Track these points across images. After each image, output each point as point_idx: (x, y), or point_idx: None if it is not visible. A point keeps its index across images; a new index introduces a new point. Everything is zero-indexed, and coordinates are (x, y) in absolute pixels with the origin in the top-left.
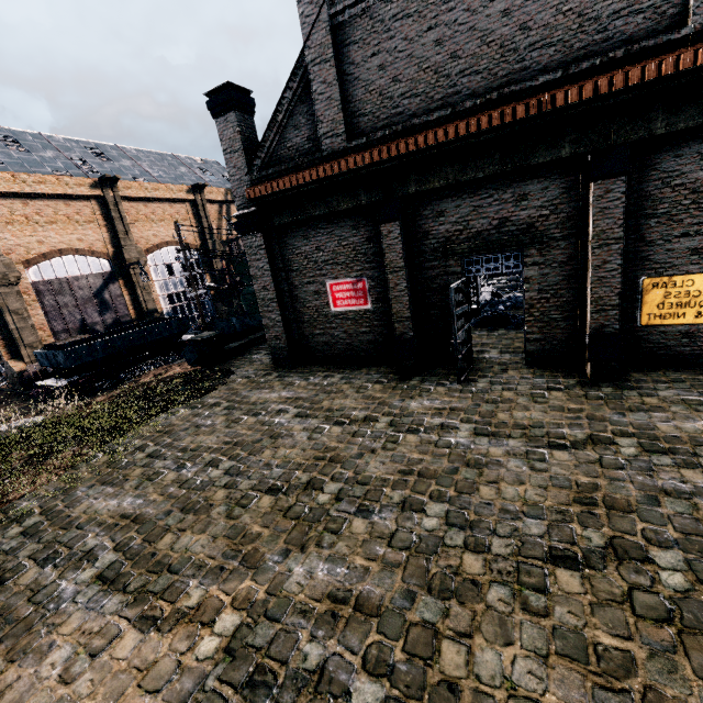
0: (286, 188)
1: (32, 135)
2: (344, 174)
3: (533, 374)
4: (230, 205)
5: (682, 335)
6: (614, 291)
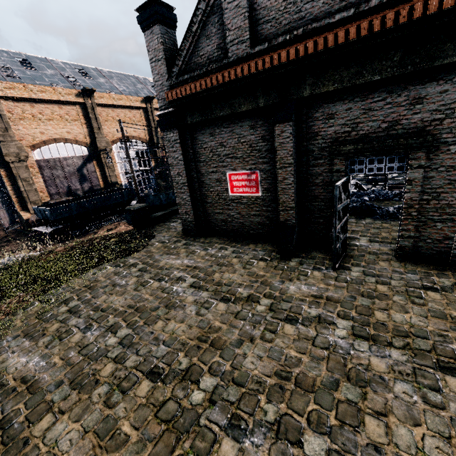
0: (196, 91)
1: (40, 59)
2: (246, 78)
3: (404, 268)
4: None
5: None
6: None
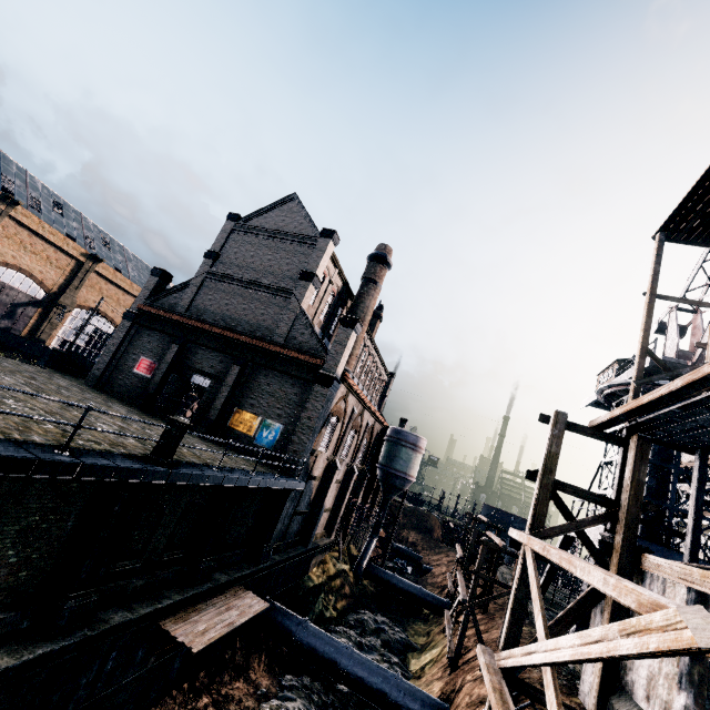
0: (154, 312)
1: (75, 211)
2: (176, 320)
3: None
4: None
5: (237, 435)
6: (221, 404)
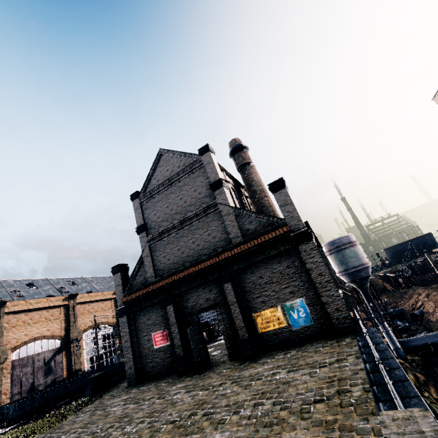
0: (135, 297)
1: (42, 280)
2: (154, 289)
3: (229, 363)
4: None
5: (273, 334)
6: (241, 321)
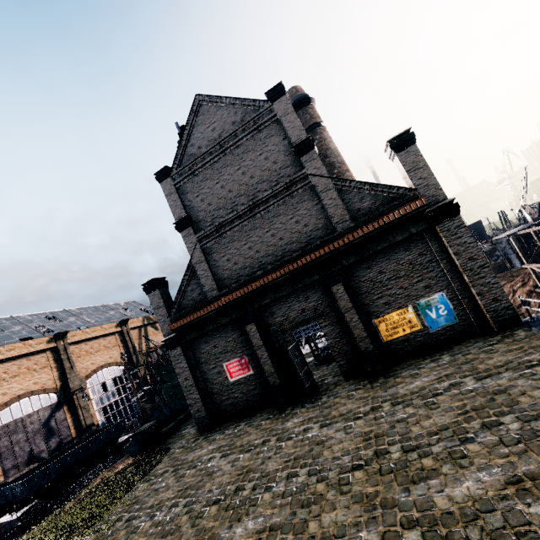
0: (191, 320)
1: (6, 319)
2: (221, 306)
3: (348, 384)
4: (146, 327)
5: (403, 341)
6: (362, 330)
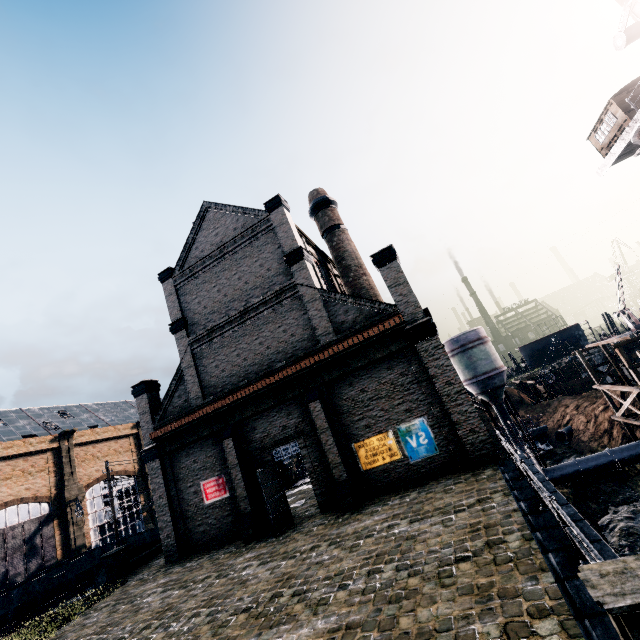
0: (172, 429)
1: (14, 411)
2: (202, 416)
3: (320, 517)
4: None
5: (383, 471)
6: (336, 455)
